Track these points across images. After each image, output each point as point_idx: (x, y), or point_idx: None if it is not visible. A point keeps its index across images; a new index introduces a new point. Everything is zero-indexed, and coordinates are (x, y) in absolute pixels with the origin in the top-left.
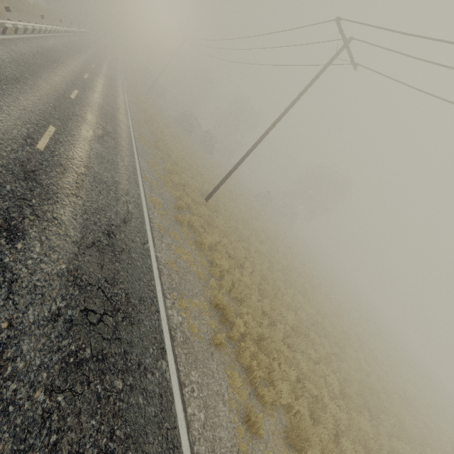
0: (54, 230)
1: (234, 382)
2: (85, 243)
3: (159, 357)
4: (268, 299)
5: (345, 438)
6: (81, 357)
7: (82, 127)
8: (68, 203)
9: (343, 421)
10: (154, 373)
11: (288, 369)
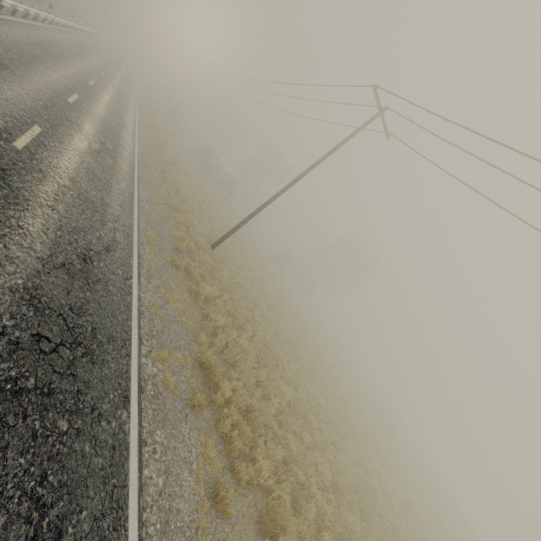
0: (17, 240)
1: (207, 451)
2: (53, 262)
3: (120, 405)
4: (266, 368)
5: (327, 532)
6: (21, 386)
7: (76, 136)
8: (40, 214)
9: (329, 514)
10: (111, 422)
11: (274, 447)
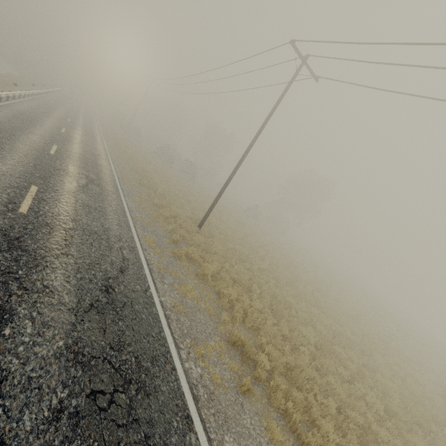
0: (47, 301)
1: (274, 436)
2: (82, 308)
3: (185, 430)
4: (283, 319)
5: None
6: None
7: (65, 180)
8: (58, 265)
9: None
10: None
11: (326, 401)
